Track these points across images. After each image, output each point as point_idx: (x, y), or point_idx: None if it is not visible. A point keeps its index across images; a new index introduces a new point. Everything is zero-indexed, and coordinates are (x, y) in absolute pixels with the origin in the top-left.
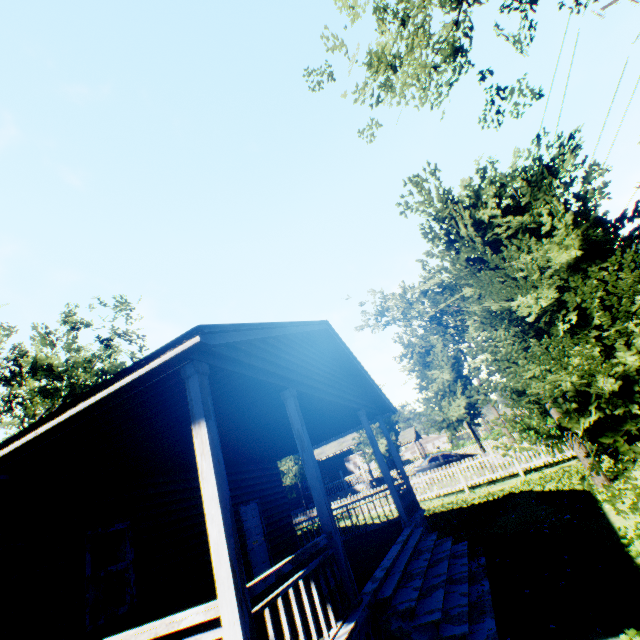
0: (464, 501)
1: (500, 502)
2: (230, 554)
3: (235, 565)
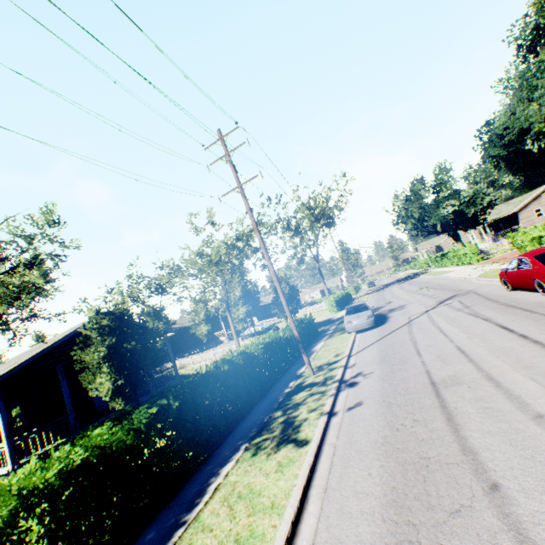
0: None
1: None
2: (6, 434)
3: (8, 436)
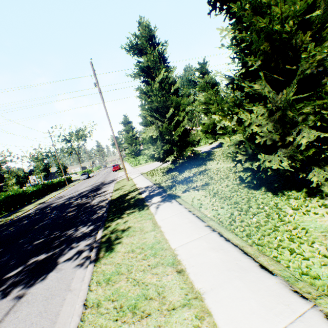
0: None
1: None
2: None
3: None
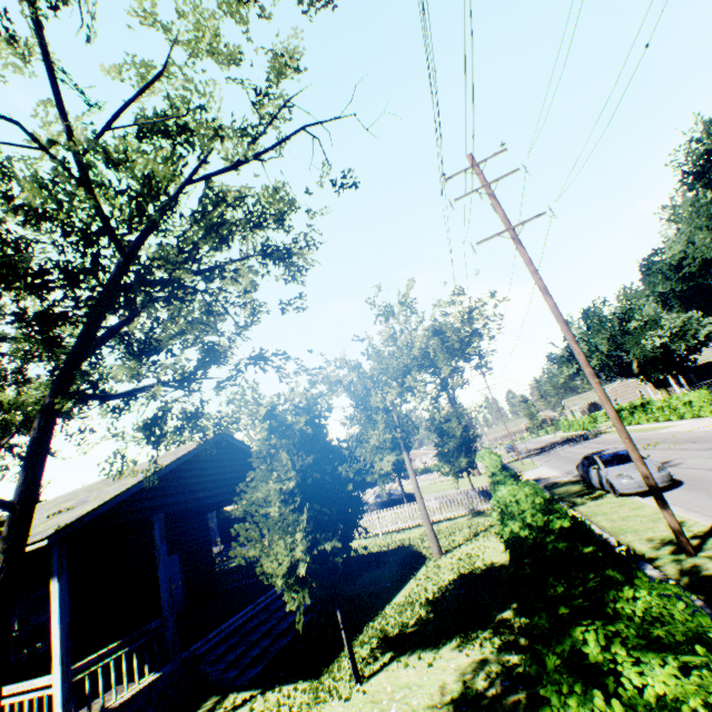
0: (371, 547)
1: (383, 556)
2: (62, 654)
3: (65, 659)
